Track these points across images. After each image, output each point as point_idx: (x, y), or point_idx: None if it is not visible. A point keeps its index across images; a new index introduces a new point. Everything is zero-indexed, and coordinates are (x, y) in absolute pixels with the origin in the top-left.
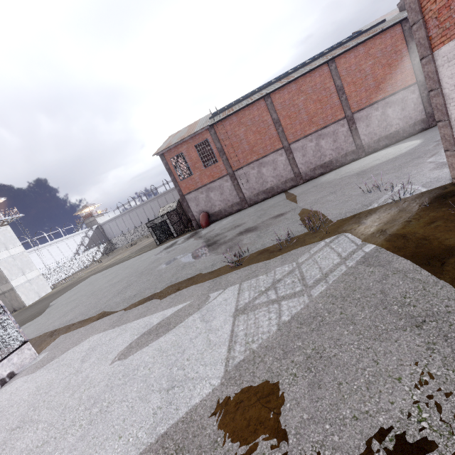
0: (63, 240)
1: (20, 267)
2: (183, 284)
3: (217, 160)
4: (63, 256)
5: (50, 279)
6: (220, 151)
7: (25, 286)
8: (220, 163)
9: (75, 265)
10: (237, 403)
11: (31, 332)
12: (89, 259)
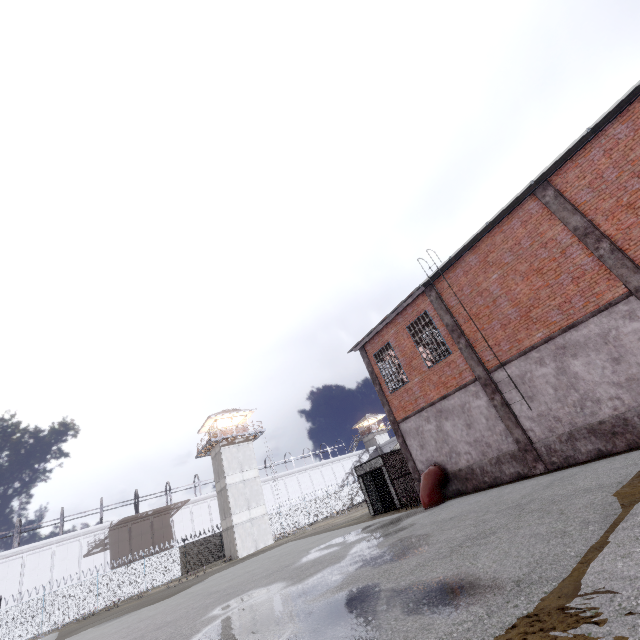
0: (329, 463)
1: (248, 498)
2: None
3: (450, 349)
4: (325, 486)
5: (290, 521)
6: (452, 329)
7: (245, 527)
8: (455, 356)
9: (325, 506)
10: None
11: (94, 637)
12: (345, 501)
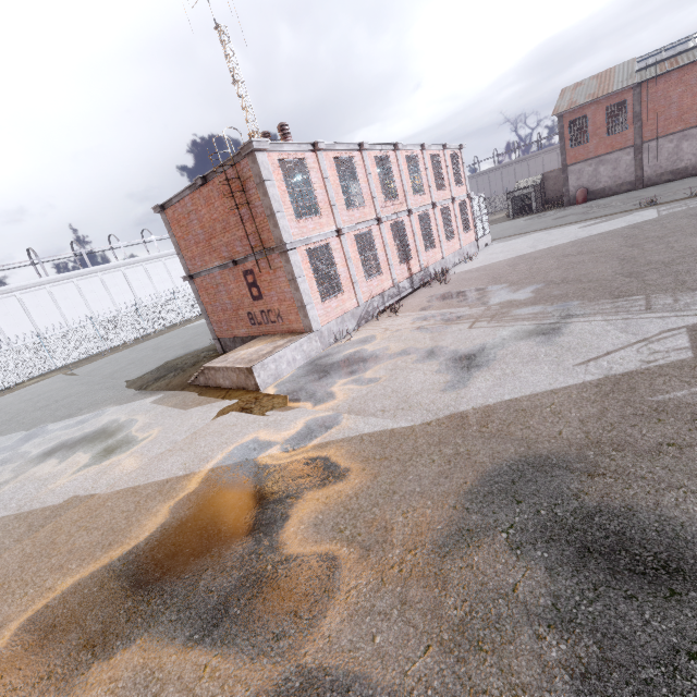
0: None
1: None
2: (598, 217)
3: (627, 127)
4: None
5: None
6: (637, 116)
7: None
8: (628, 132)
9: None
10: (668, 216)
11: None
12: None
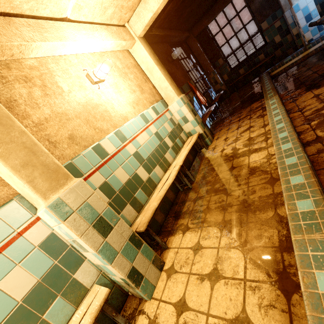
0: None
1: None
2: None
3: None
4: None
5: None
6: None
7: None
8: None
9: None
10: None
11: None
12: None
